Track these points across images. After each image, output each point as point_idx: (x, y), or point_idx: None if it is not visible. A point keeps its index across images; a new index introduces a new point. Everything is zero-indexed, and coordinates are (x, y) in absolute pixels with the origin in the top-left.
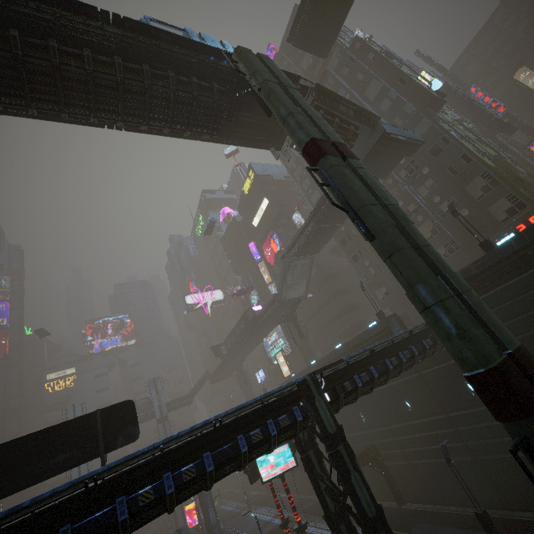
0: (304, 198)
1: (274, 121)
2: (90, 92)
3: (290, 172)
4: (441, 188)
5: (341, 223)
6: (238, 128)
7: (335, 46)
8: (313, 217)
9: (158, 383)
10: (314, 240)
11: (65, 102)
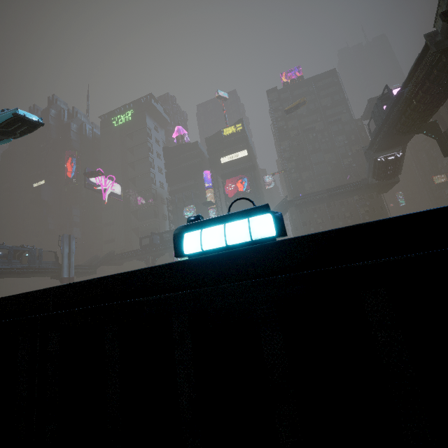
0: (282, 171)
1: (392, 145)
2: (447, 91)
3: (282, 150)
4: (371, 214)
5: (326, 202)
6: (392, 136)
7: (347, 112)
8: (330, 192)
9: (72, 242)
10: (312, 203)
11: (443, 84)
